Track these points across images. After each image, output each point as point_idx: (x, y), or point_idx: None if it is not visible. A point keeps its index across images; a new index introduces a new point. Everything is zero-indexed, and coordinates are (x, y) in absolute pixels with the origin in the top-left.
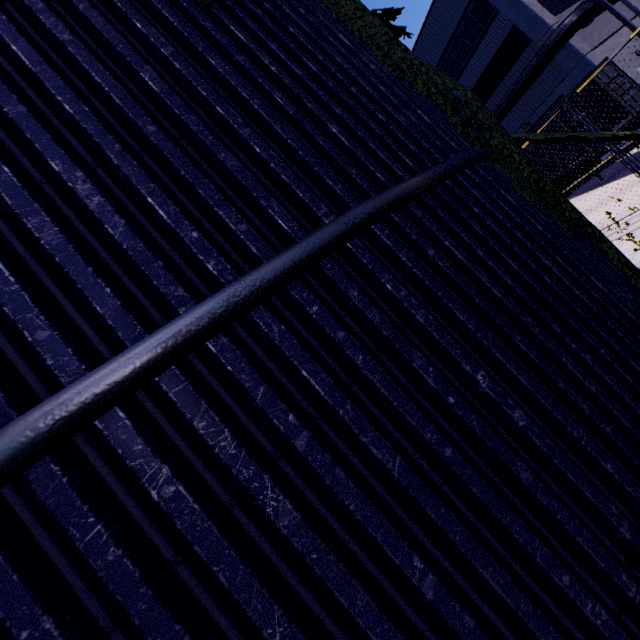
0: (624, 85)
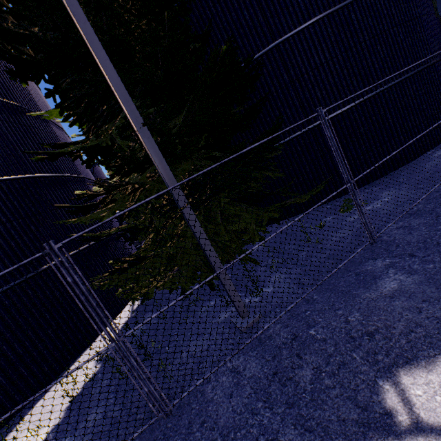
0: None
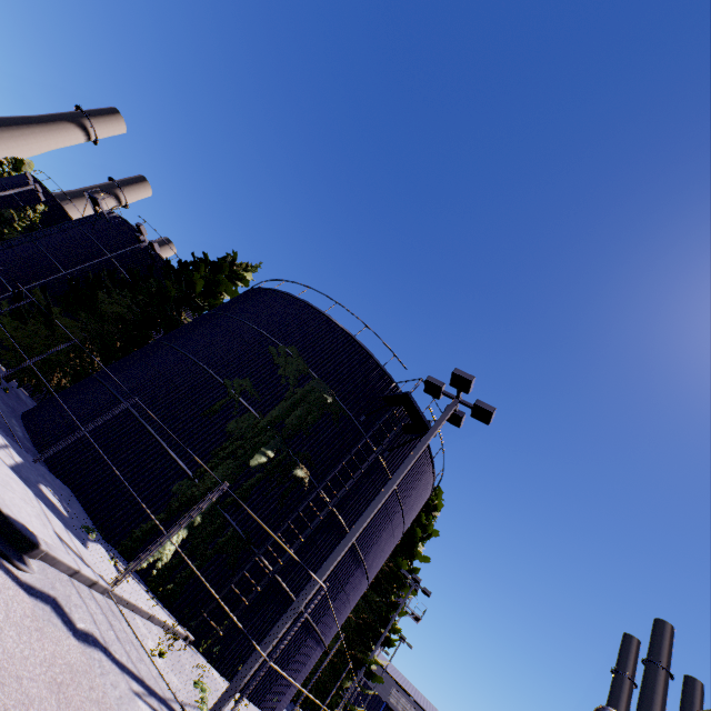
0: None
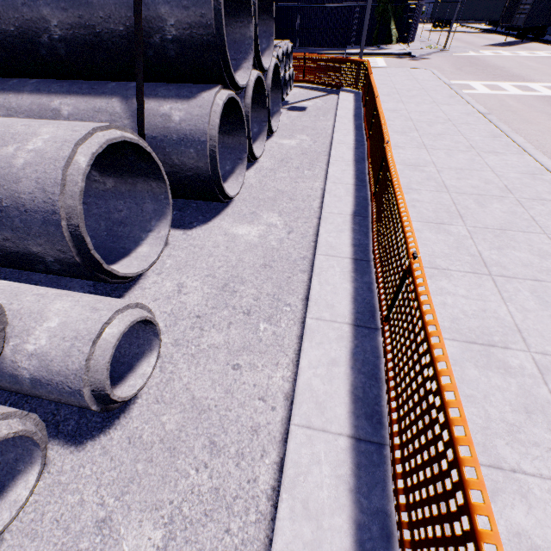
0: (525, 11)
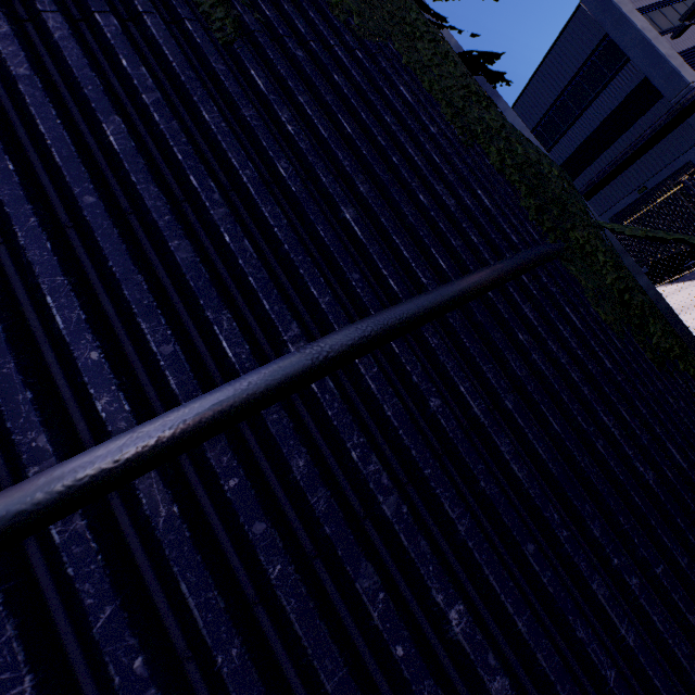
0: None
